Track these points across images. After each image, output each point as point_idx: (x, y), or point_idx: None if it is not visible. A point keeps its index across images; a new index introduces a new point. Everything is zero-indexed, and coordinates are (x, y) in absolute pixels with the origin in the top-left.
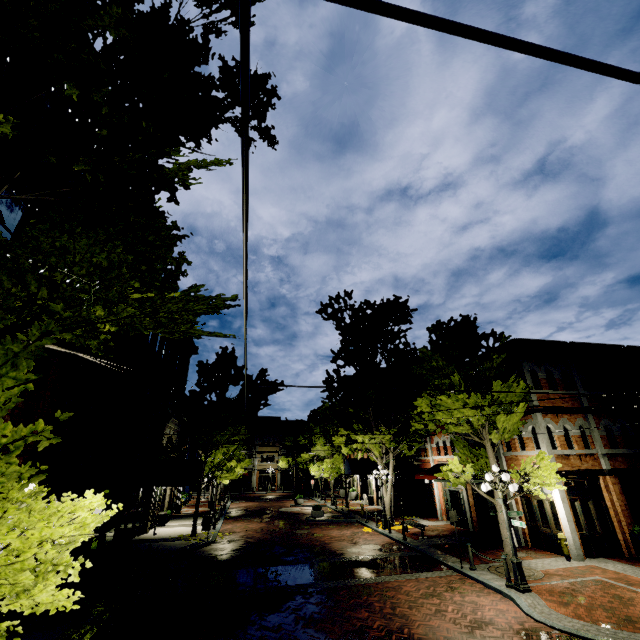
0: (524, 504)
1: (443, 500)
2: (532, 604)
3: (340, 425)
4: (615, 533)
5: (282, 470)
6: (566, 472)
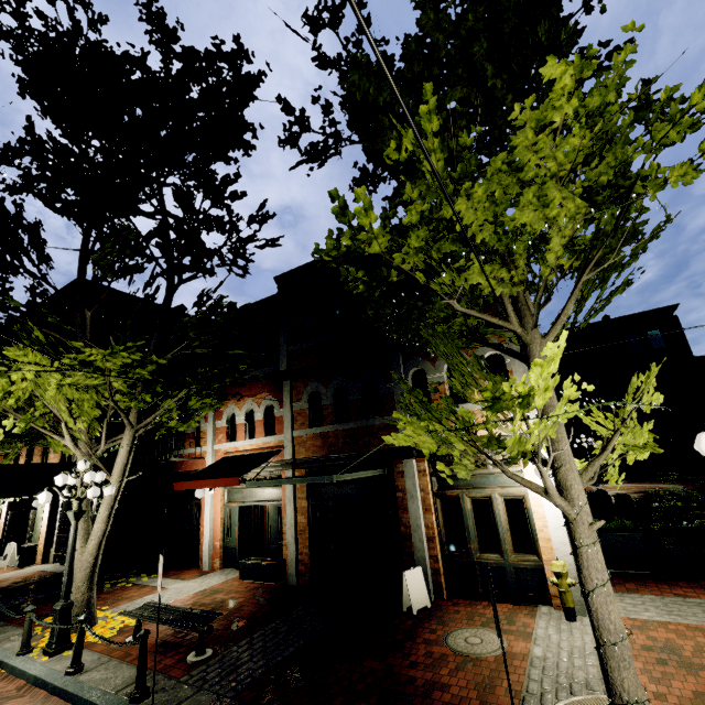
0: (440, 511)
1: (221, 529)
2: None
3: None
4: None
5: None
6: None
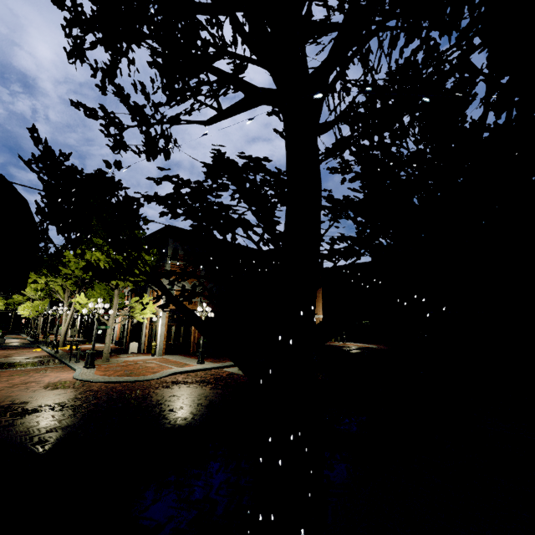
0: (150, 329)
1: (119, 331)
2: (85, 372)
3: (32, 269)
4: (190, 343)
5: None
6: (171, 310)
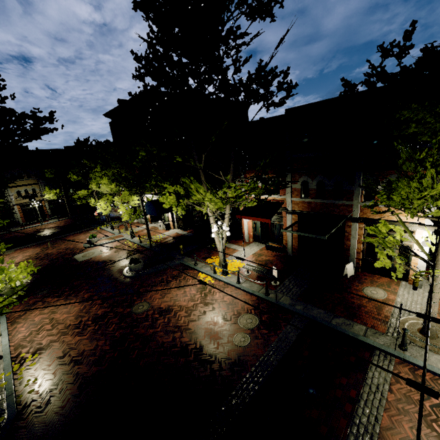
0: (365, 243)
1: (252, 228)
2: None
3: (162, 178)
4: None
5: (49, 200)
6: None
